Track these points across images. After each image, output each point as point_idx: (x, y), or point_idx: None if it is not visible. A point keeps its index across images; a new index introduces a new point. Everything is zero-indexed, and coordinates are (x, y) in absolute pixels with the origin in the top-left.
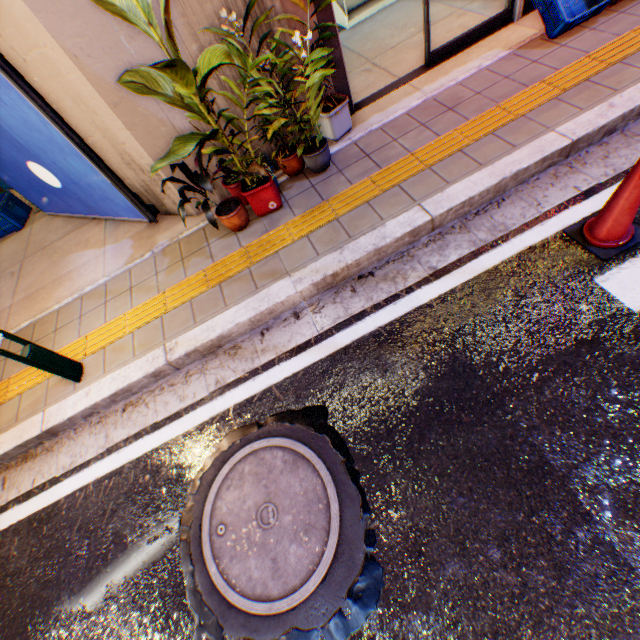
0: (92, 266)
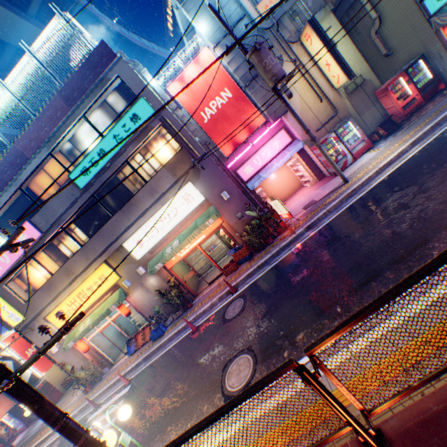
0: (76, 396)
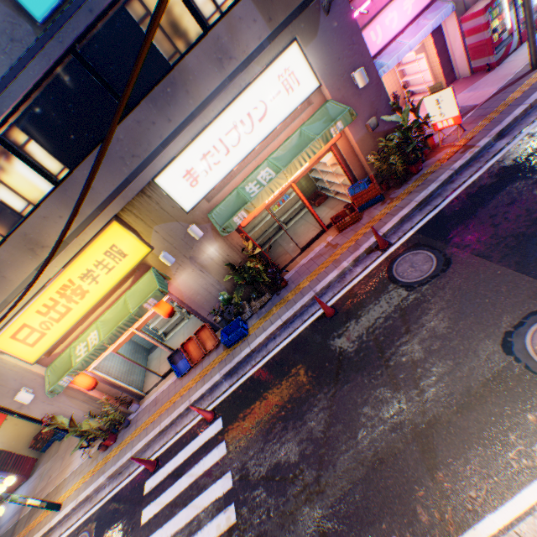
0: (78, 458)
